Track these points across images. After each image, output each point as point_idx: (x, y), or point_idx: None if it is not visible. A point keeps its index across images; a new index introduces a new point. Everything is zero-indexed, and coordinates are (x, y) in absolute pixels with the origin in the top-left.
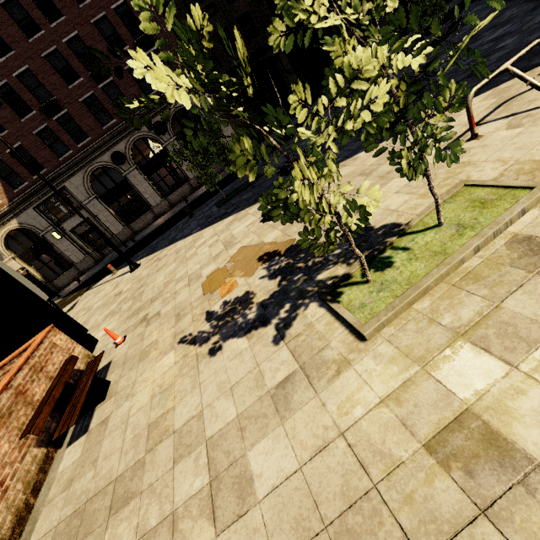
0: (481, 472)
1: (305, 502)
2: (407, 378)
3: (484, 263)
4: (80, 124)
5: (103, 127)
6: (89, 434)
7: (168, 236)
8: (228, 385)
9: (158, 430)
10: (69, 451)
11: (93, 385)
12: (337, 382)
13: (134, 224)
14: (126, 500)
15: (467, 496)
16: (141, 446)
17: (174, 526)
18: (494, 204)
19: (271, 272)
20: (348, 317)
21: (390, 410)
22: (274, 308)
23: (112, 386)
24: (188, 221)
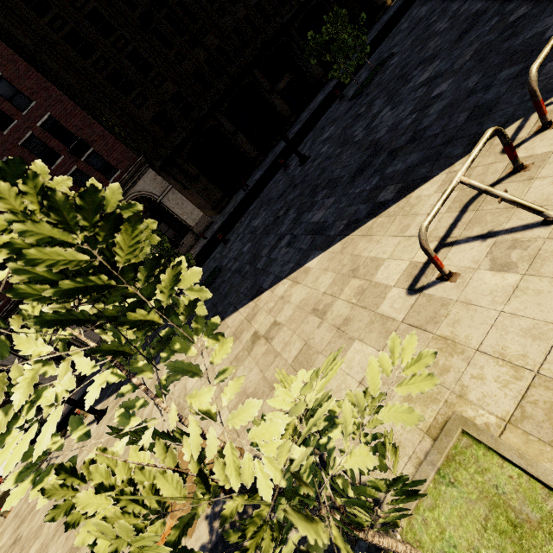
0: None
1: None
2: None
3: None
4: None
5: None
6: None
7: None
8: None
9: None
10: None
11: None
12: None
13: None
14: None
15: None
16: None
17: None
18: (541, 549)
19: (213, 538)
20: None
21: None
22: None
23: None
24: (156, 334)
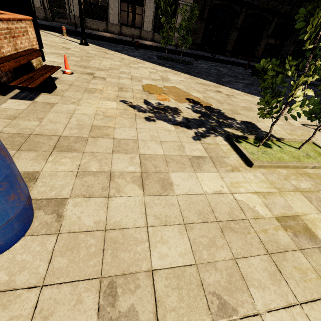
0: (301, 237)
1: (206, 207)
2: (271, 191)
3: (314, 174)
4: None
5: None
6: (35, 103)
7: (115, 46)
8: (158, 139)
9: (100, 131)
10: (13, 102)
11: (48, 78)
12: (232, 174)
13: (89, 21)
14: (70, 150)
15: (293, 242)
16: (85, 131)
17: (111, 178)
18: None
19: (194, 109)
20: (246, 153)
21: (260, 197)
22: (195, 125)
23: (59, 91)
24: (133, 49)
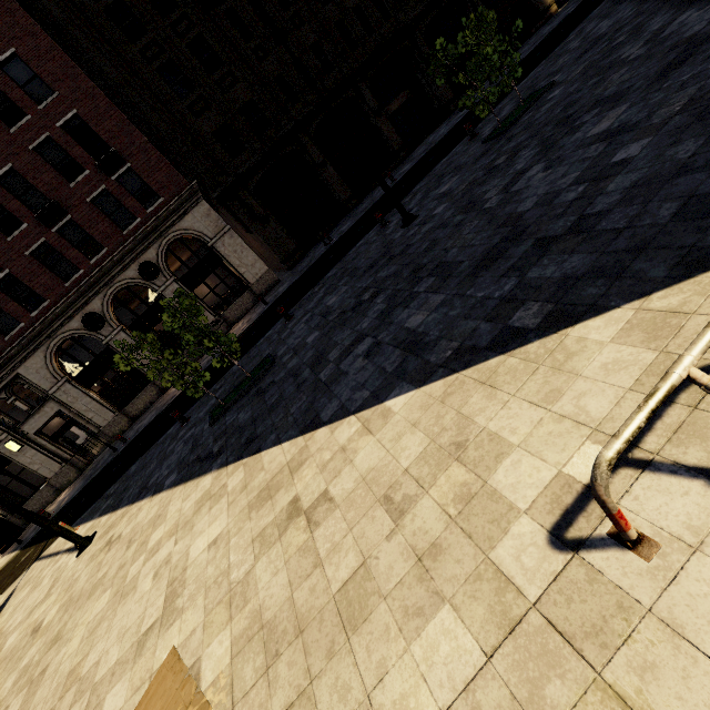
0: None
1: None
2: None
3: None
4: (31, 285)
5: (65, 284)
6: None
7: (147, 465)
8: None
9: None
10: None
11: None
12: None
13: (130, 407)
14: None
15: None
16: None
17: None
18: None
19: None
20: None
21: None
22: None
23: None
24: (177, 435)
